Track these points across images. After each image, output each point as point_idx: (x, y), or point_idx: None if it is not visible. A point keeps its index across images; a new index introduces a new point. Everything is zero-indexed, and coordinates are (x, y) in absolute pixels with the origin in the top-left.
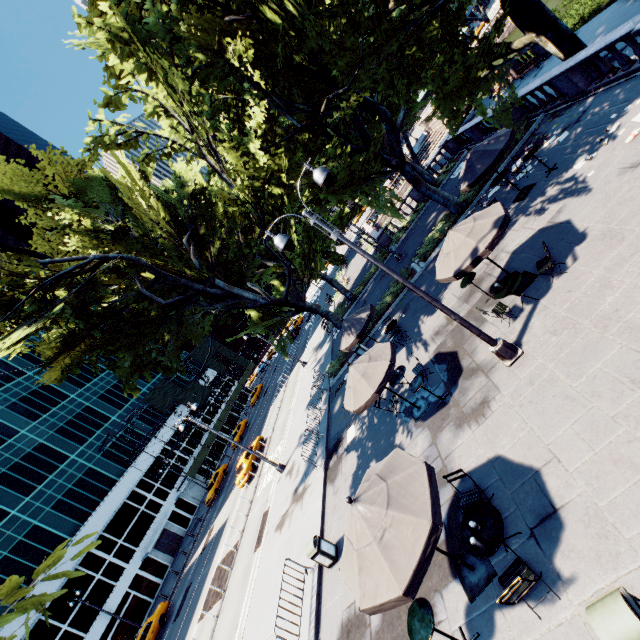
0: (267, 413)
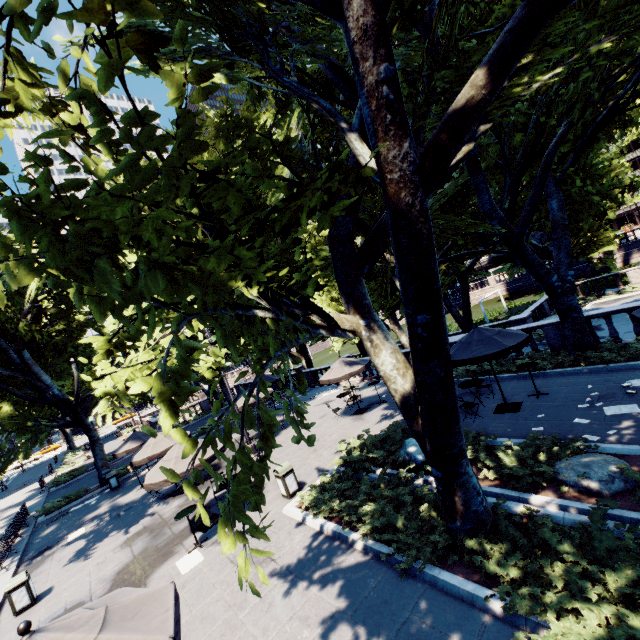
0: None
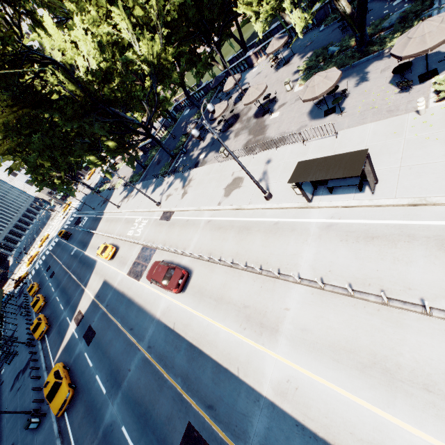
0: (84, 257)
